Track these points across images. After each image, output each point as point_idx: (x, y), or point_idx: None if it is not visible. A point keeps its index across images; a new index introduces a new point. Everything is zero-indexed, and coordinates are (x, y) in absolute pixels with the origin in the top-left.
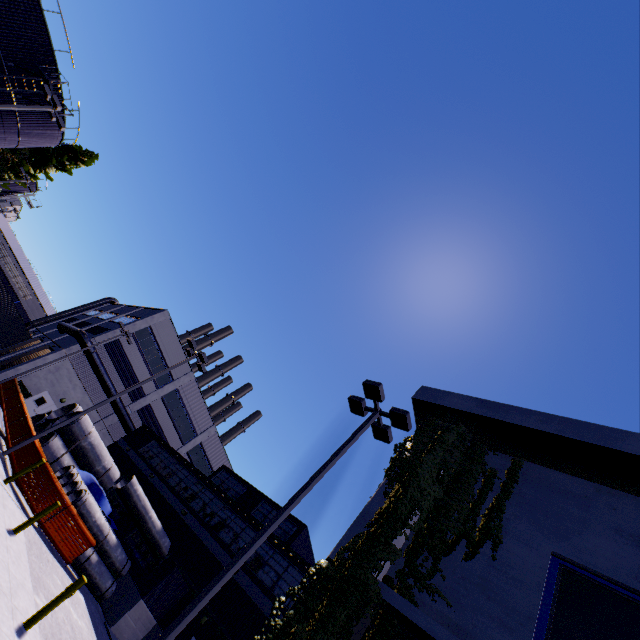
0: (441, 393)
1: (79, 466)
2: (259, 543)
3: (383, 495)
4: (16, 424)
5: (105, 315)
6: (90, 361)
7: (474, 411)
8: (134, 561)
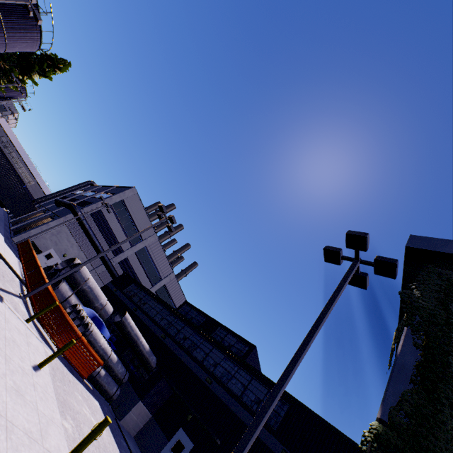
0: (439, 241)
1: (83, 303)
2: (281, 392)
3: (413, 346)
4: (32, 273)
5: (88, 193)
6: (81, 226)
7: None
8: (130, 372)
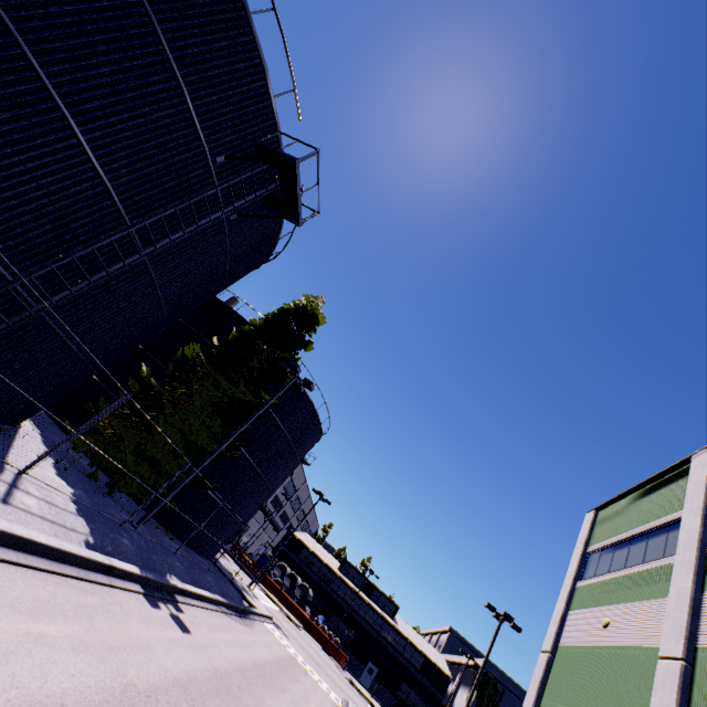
0: (491, 666)
1: (305, 602)
2: None
3: (475, 701)
4: (298, 614)
5: None
6: (268, 517)
7: (499, 678)
8: (339, 637)
